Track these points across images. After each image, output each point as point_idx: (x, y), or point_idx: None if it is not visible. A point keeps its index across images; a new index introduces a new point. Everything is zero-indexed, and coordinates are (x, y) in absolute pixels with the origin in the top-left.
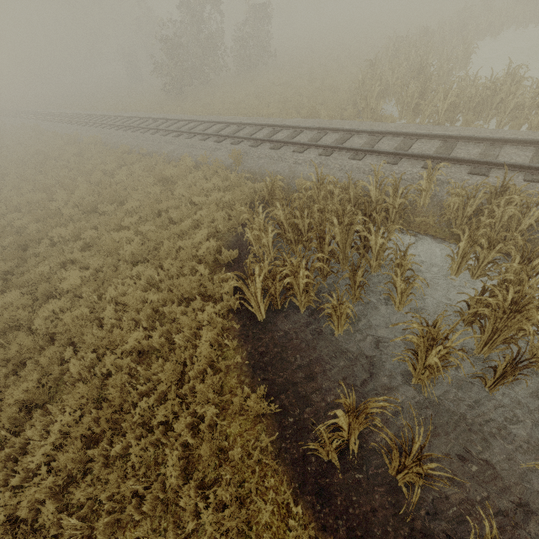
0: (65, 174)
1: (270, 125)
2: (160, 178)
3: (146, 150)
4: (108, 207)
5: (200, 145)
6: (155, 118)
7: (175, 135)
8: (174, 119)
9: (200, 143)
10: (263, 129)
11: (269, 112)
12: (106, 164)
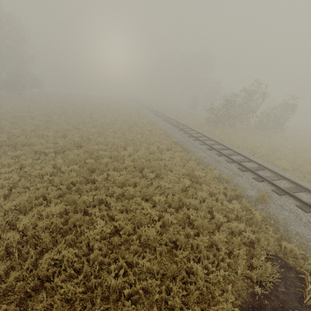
0: (138, 137)
1: (292, 181)
2: (191, 173)
3: (186, 147)
4: (149, 174)
5: (226, 164)
6: (198, 131)
7: (208, 148)
8: (210, 138)
9: (226, 163)
10: (282, 179)
11: (284, 166)
12: (161, 143)
